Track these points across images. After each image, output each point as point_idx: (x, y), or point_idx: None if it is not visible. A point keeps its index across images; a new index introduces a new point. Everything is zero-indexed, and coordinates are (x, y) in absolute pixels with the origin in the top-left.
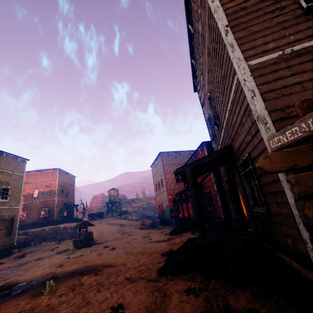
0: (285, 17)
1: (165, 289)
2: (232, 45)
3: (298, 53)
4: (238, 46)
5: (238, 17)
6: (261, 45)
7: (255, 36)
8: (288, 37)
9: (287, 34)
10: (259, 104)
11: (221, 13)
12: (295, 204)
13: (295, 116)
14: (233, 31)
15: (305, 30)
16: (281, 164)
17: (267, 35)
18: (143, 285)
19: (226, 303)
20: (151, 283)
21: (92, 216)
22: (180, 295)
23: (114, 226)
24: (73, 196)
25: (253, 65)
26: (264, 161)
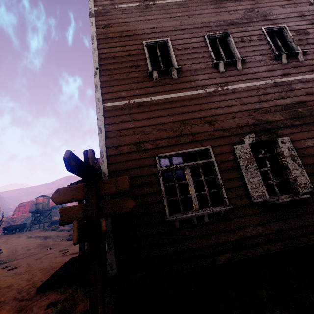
0: (137, 74)
1: (29, 307)
2: (96, 86)
3: (137, 104)
4: (101, 88)
5: (108, 63)
6: (117, 91)
7: (114, 83)
8: (135, 90)
9: (135, 88)
10: (102, 141)
11: (96, 56)
12: None
13: (124, 153)
14: (101, 74)
15: (147, 88)
16: (65, 197)
17: (123, 85)
18: (9, 307)
19: (74, 310)
20: (20, 303)
21: (9, 230)
22: (40, 310)
23: (35, 239)
24: None
25: (107, 107)
26: (56, 194)
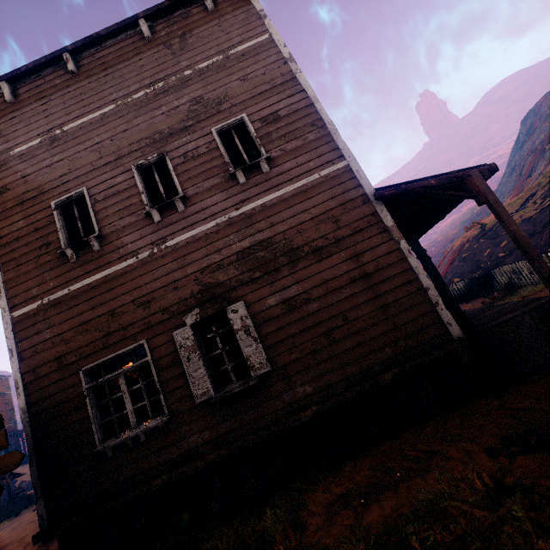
0: (50, 256)
1: None
2: None
3: (53, 303)
4: (7, 291)
5: (11, 251)
6: (27, 291)
7: (22, 280)
8: (50, 282)
9: (48, 279)
10: (15, 367)
11: None
12: (30, 470)
13: (44, 376)
14: (4, 270)
15: (64, 274)
16: None
17: (34, 279)
18: None
19: None
20: None
21: None
22: None
23: None
24: (12, 416)
25: (17, 316)
26: None
